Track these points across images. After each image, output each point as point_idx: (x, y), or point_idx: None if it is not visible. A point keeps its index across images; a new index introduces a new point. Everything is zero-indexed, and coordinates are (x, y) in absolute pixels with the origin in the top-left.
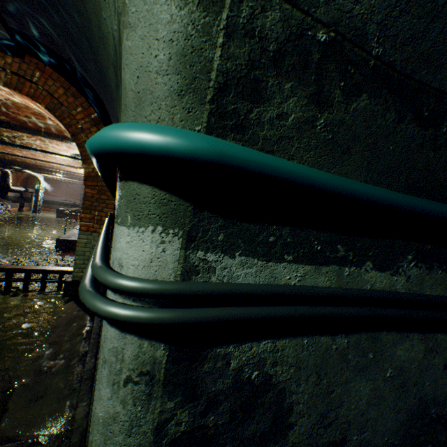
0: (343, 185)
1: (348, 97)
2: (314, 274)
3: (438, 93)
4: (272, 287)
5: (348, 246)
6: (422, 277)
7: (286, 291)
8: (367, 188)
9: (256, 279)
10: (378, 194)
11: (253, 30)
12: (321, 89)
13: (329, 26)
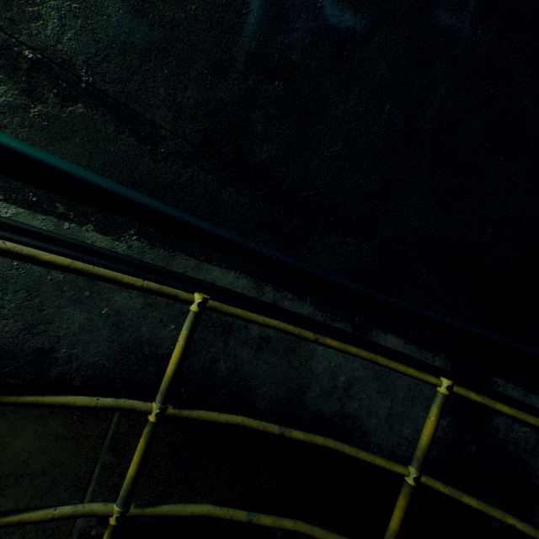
0: (37, 154)
1: (65, 102)
2: (30, 217)
3: (153, 123)
4: None
5: (70, 207)
6: (146, 250)
7: None
8: (67, 164)
9: None
10: (75, 171)
11: None
12: (35, 89)
13: (36, 50)
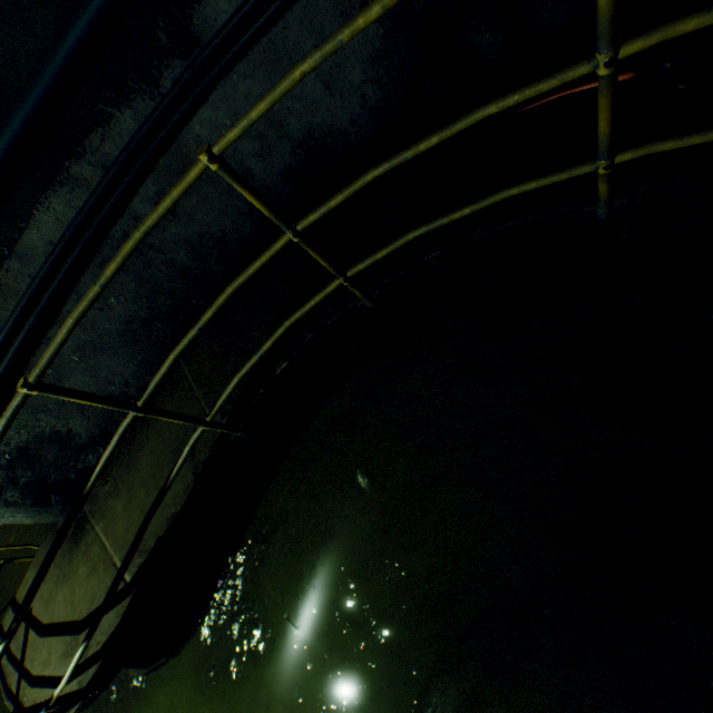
0: None
1: None
2: None
3: None
4: None
5: None
6: None
7: None
8: None
9: None
10: None
11: None
12: None
13: None
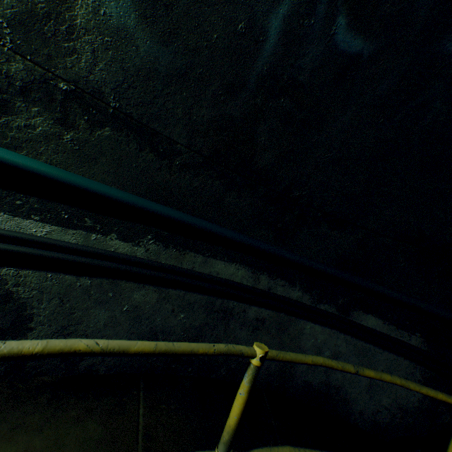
0: (71, 179)
1: (94, 127)
2: (62, 233)
3: (170, 140)
4: (11, 232)
5: (96, 220)
6: (160, 251)
7: (24, 237)
8: (97, 185)
9: (3, 226)
10: (104, 190)
11: (0, 70)
12: (68, 117)
13: (70, 82)
